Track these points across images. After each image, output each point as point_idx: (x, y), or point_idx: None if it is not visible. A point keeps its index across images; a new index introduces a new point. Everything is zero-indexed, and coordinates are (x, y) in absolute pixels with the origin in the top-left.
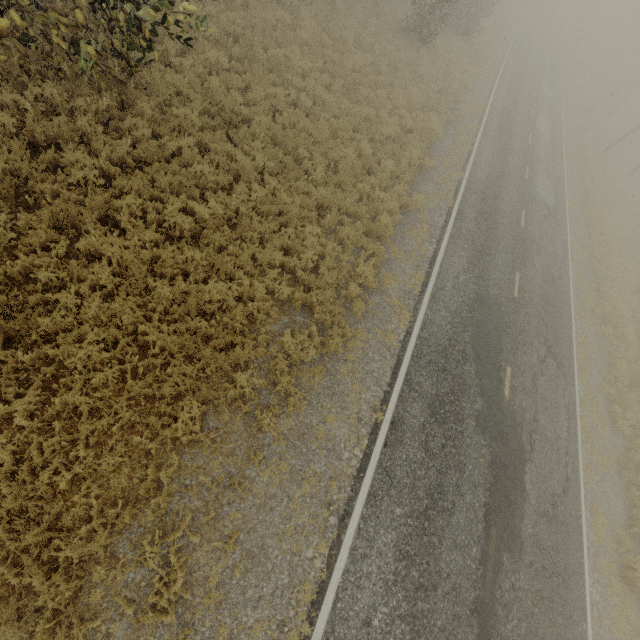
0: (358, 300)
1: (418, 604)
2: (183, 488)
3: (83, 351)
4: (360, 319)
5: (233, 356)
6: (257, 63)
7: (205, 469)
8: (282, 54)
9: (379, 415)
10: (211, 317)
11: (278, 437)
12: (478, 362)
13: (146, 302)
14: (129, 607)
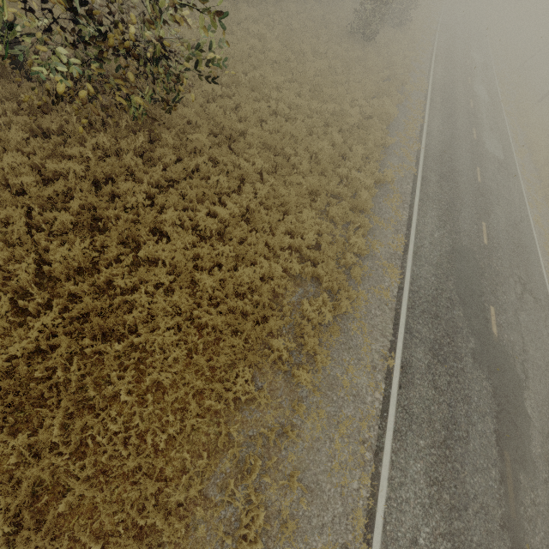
0: (355, 266)
1: (454, 523)
2: (248, 439)
3: (160, 337)
4: (359, 282)
5: (267, 326)
6: (242, 86)
7: (261, 421)
8: (258, 74)
9: (390, 362)
10: (243, 297)
11: (313, 389)
12: (464, 306)
13: (193, 291)
14: (227, 539)
